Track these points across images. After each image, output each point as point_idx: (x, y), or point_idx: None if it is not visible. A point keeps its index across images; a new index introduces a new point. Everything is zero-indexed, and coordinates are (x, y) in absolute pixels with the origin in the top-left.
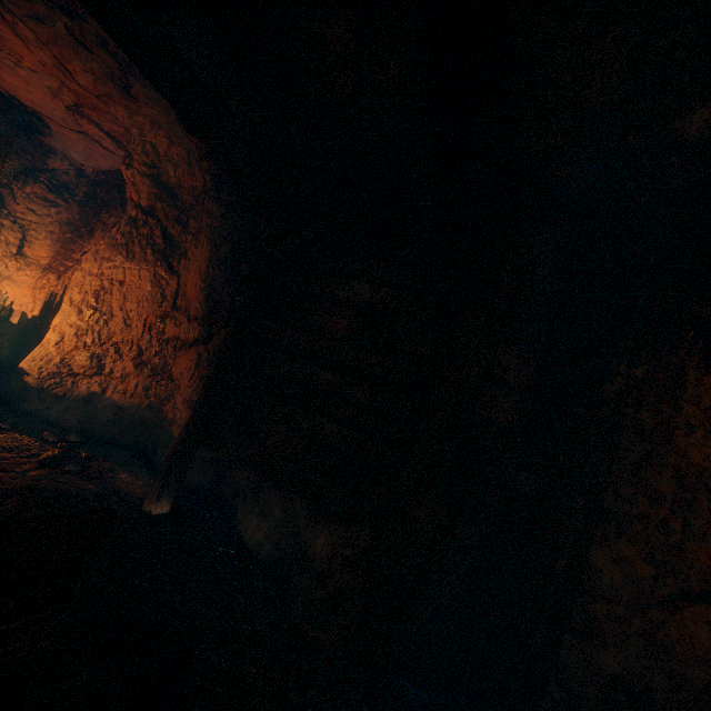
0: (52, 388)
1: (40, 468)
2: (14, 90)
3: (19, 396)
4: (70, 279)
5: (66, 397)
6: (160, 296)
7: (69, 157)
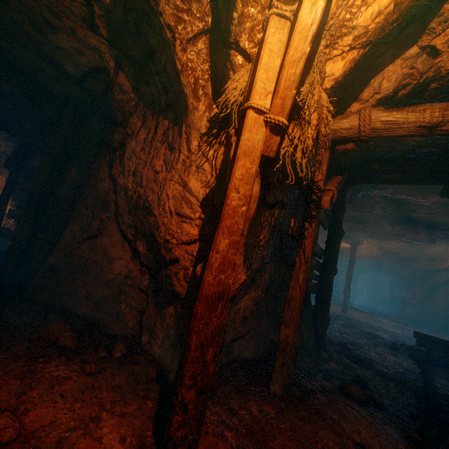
0: None
1: None
2: None
3: None
4: None
5: None
6: None
7: None
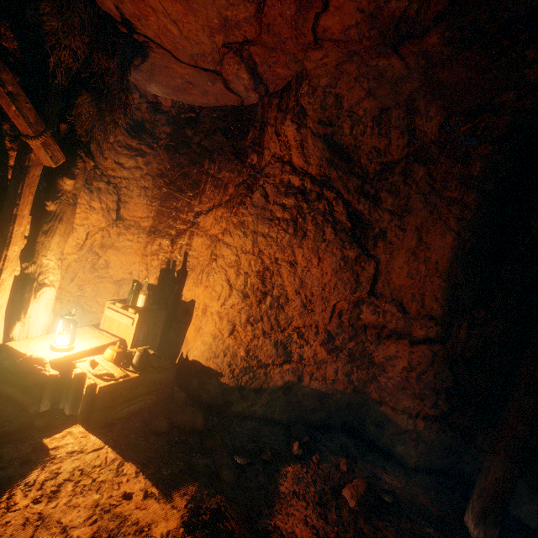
0: (249, 384)
1: (366, 519)
2: (143, 14)
3: (223, 400)
4: (189, 245)
5: (263, 389)
6: (353, 282)
7: (138, 86)
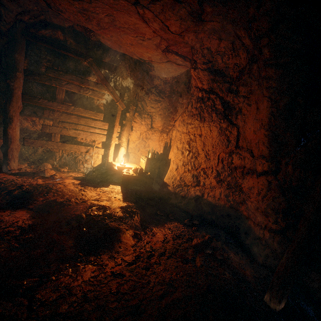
0: (179, 192)
1: (195, 252)
2: (141, 55)
3: (168, 196)
4: (171, 135)
5: (185, 197)
6: (226, 141)
7: (160, 76)
